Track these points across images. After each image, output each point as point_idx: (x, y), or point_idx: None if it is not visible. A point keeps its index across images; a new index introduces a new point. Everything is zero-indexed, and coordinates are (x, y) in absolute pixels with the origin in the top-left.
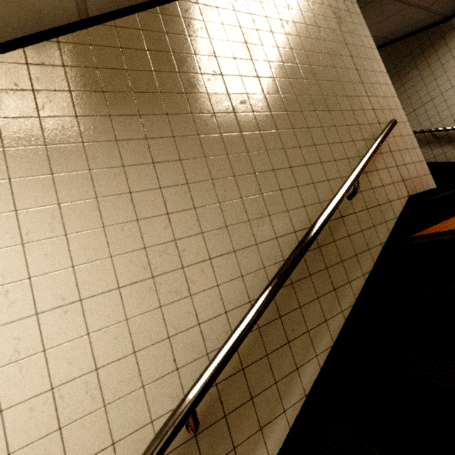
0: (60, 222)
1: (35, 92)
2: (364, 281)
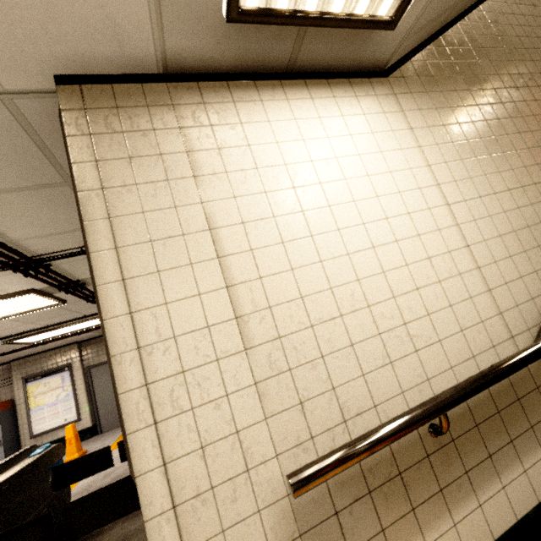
0: (471, 151)
1: (434, 77)
2: None
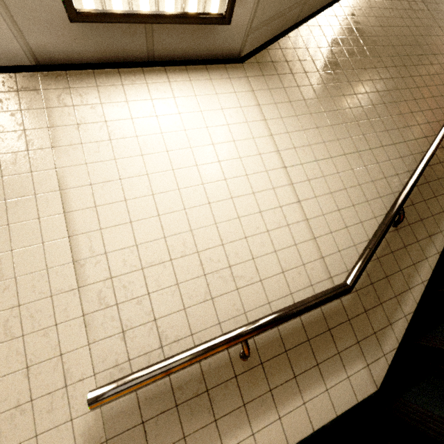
0: (313, 122)
1: (287, 62)
2: None
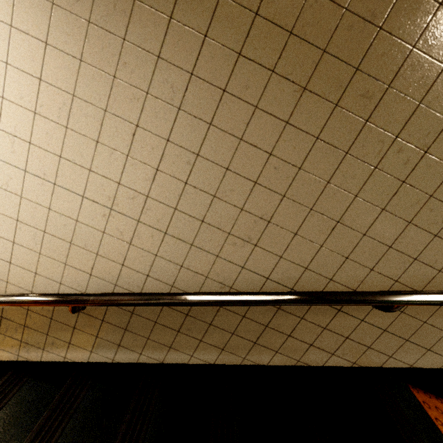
0: (67, 114)
1: None
2: (292, 364)
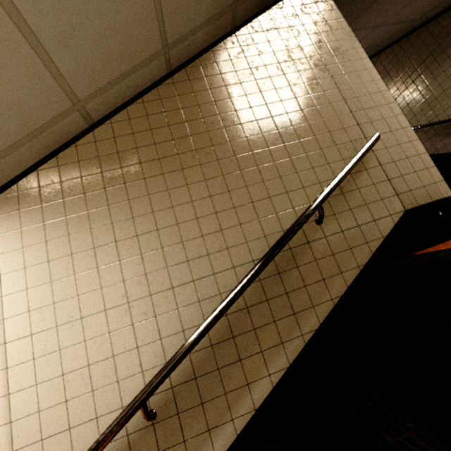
0: (72, 267)
1: (62, 183)
2: (332, 306)
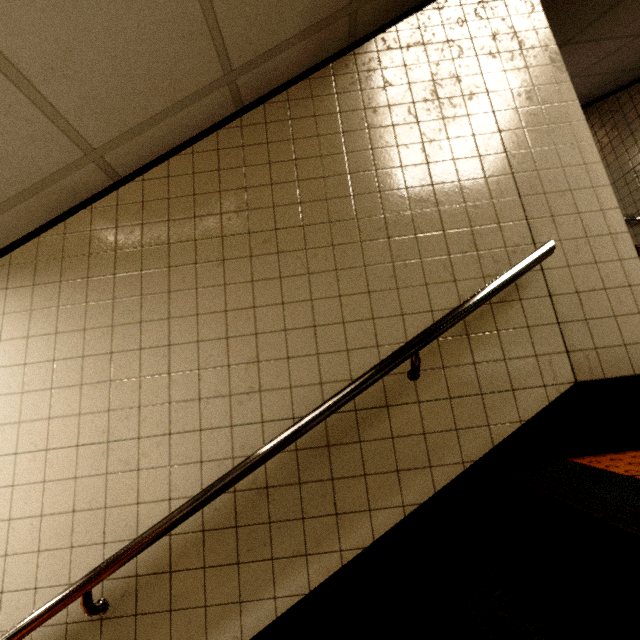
0: (51, 377)
1: (64, 259)
2: (401, 517)
